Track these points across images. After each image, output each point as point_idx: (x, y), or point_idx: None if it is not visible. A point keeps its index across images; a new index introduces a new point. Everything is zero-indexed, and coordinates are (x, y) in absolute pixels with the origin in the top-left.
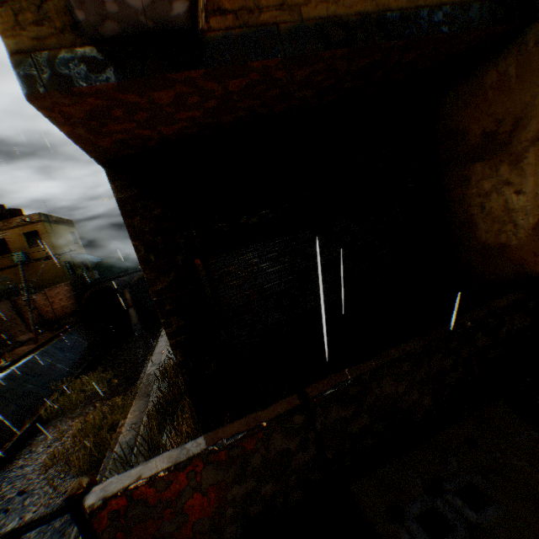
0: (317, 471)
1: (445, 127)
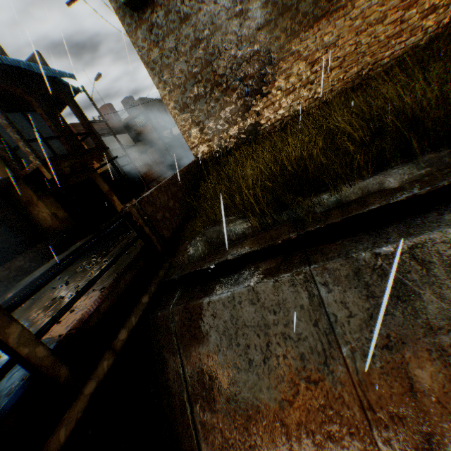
0: (5, 287)
1: (17, 199)
